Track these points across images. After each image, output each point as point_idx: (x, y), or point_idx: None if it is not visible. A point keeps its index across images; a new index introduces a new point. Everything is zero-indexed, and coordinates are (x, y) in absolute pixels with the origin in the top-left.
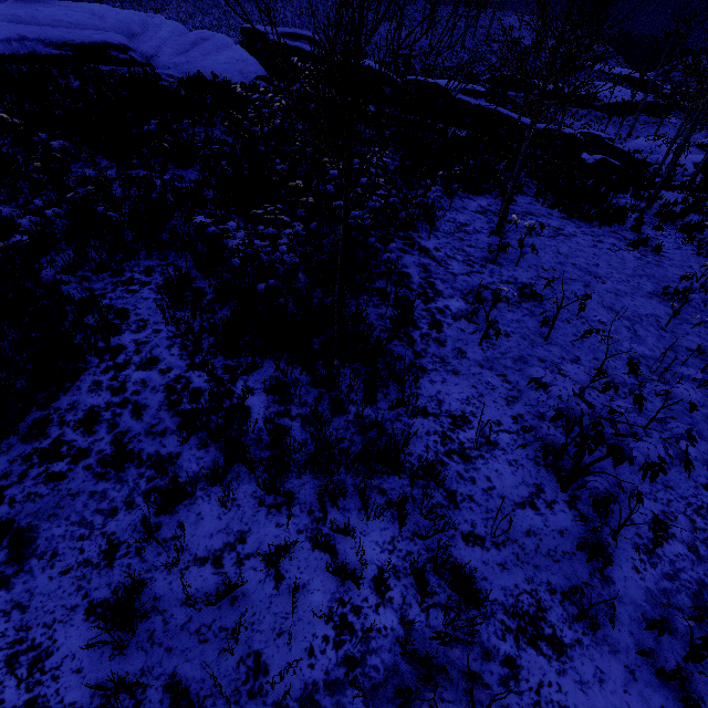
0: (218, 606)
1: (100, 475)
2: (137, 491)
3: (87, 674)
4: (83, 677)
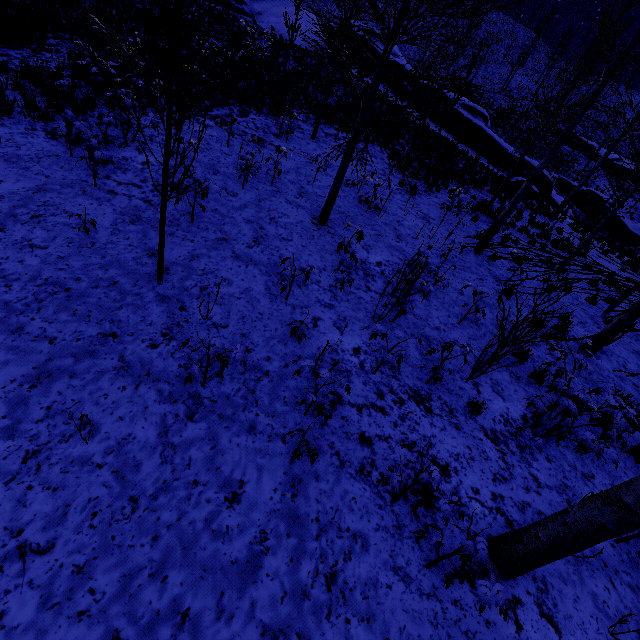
0: None
1: None
2: None
3: None
4: None
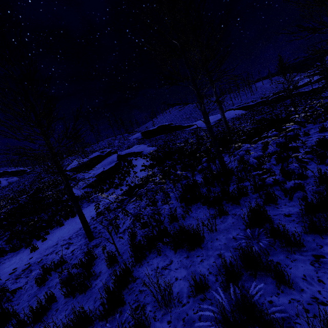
0: None
1: None
2: None
3: None
4: None
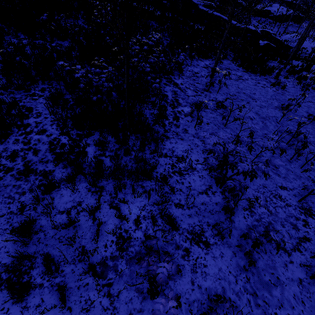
0: (68, 229)
1: (17, 178)
2: (34, 185)
3: (11, 253)
4: (9, 254)
